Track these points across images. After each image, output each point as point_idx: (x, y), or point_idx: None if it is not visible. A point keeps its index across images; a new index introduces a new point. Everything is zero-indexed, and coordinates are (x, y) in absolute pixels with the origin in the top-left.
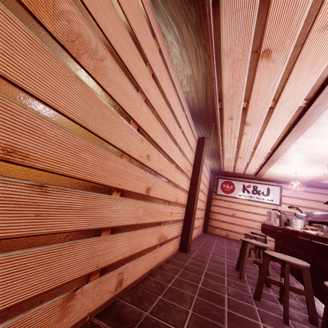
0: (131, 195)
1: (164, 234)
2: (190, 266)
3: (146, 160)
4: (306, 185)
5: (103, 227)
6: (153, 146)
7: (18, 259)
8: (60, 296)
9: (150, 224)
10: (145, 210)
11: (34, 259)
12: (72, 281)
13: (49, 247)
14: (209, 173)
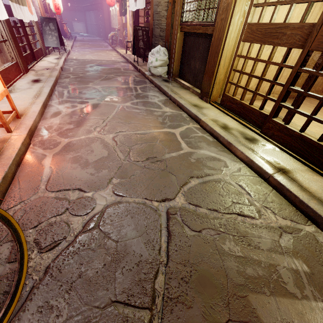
0: None
1: None
2: None
3: None
4: None
5: None
6: None
7: None
8: None
9: None
10: None
11: None
12: None
13: None
14: None
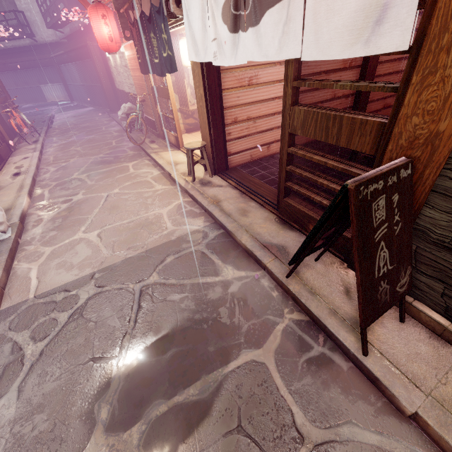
0: None
1: None
2: None
3: None
4: None
5: (274, 127)
6: None
7: (255, 137)
8: (266, 146)
9: None
10: None
11: (258, 137)
12: (268, 143)
13: (260, 134)
14: None
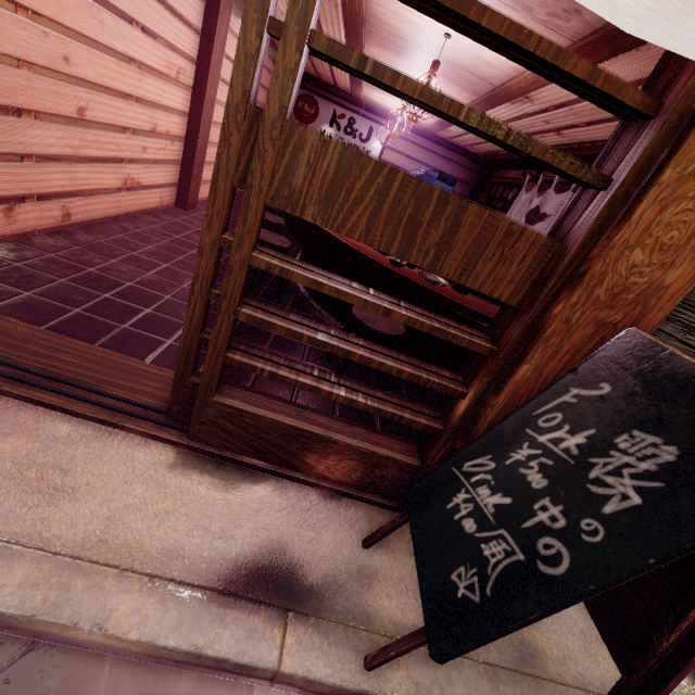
0: (52, 118)
1: (134, 177)
2: (180, 222)
3: (65, 66)
4: (422, 137)
5: (23, 153)
6: (72, 39)
7: None
8: (1, 206)
9: (99, 159)
10: (84, 140)
11: None
12: (7, 197)
13: None
14: (269, 71)
